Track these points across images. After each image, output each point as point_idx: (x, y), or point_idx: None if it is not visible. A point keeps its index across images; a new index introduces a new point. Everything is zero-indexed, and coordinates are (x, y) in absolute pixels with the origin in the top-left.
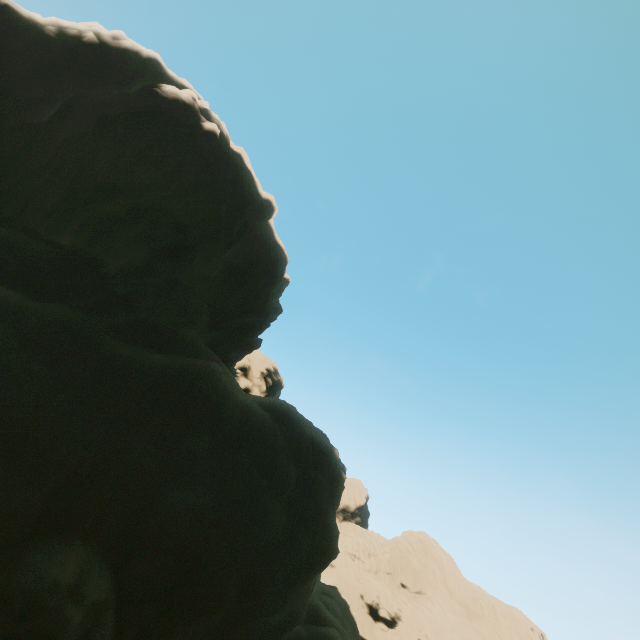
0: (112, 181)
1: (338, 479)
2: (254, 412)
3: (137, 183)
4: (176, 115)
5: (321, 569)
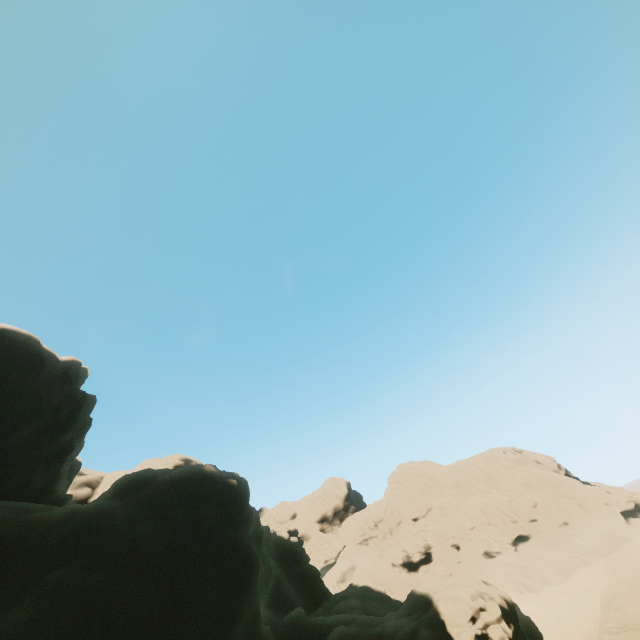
0: None
1: (225, 490)
2: (67, 516)
3: None
4: None
5: (245, 593)
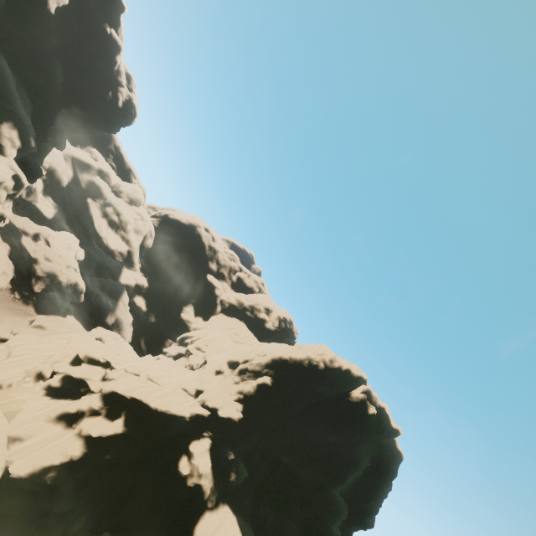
0: (317, 439)
1: None
2: None
3: (328, 442)
4: (355, 409)
5: None
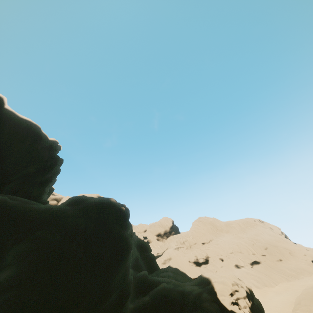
0: None
1: (119, 211)
2: (46, 209)
3: None
4: None
5: (124, 259)
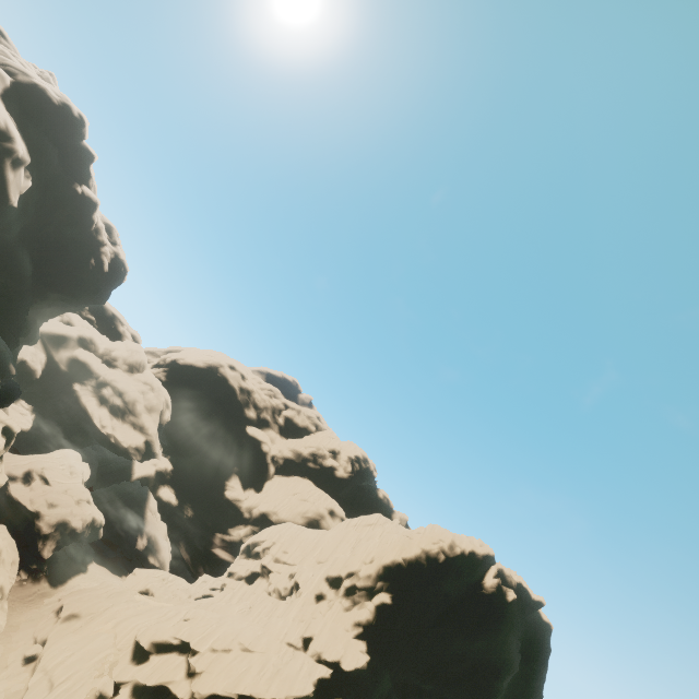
0: (459, 652)
1: None
2: None
3: (473, 650)
4: (494, 602)
5: None
